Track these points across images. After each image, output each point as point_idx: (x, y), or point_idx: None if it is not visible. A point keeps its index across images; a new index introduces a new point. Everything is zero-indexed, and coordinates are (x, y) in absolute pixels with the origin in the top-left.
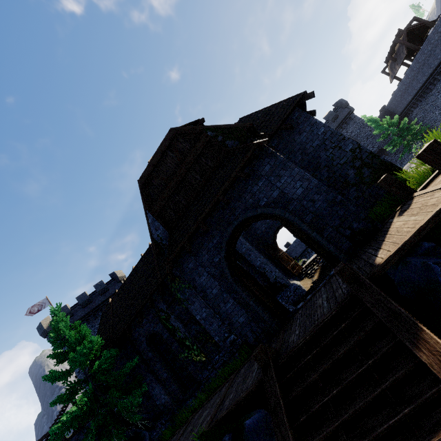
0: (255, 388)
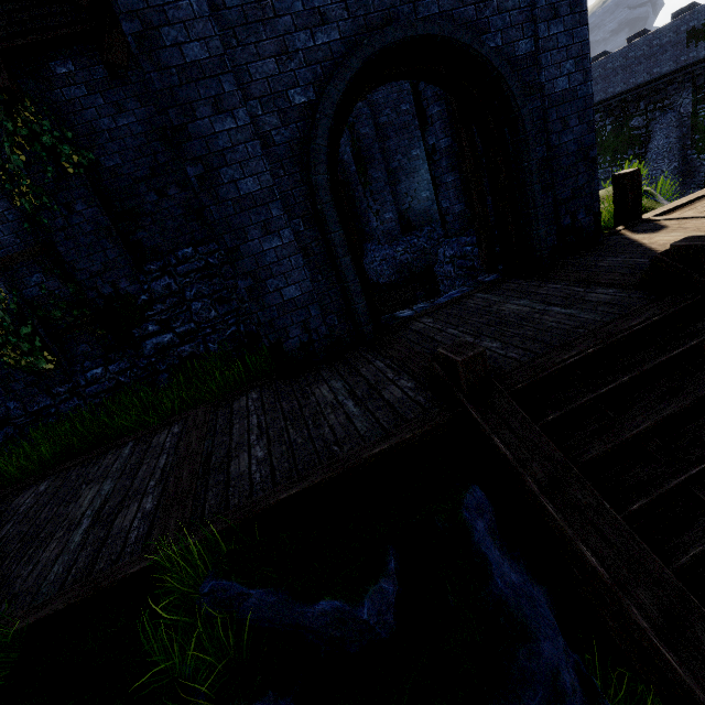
0: (419, 436)
